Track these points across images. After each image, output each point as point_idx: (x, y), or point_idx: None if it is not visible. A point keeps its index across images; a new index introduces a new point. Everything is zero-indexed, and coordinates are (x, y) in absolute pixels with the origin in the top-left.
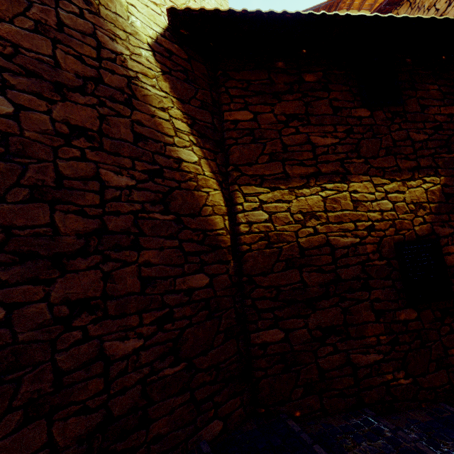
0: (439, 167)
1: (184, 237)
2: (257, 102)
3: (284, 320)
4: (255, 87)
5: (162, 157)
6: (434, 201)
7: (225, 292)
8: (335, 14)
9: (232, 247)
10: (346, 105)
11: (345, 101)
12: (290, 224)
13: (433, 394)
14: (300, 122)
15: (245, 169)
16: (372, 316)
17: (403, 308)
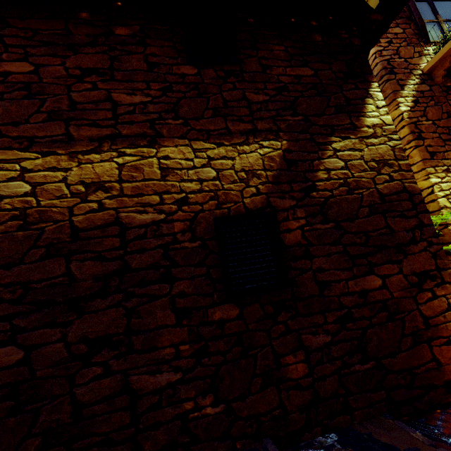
0: (281, 131)
1: None
2: (44, 53)
3: (28, 331)
4: (43, 37)
5: None
6: (273, 168)
7: None
8: None
9: None
10: (167, 61)
11: (165, 57)
12: (63, 198)
13: (256, 425)
14: (101, 77)
15: (7, 130)
16: (171, 318)
17: (219, 304)
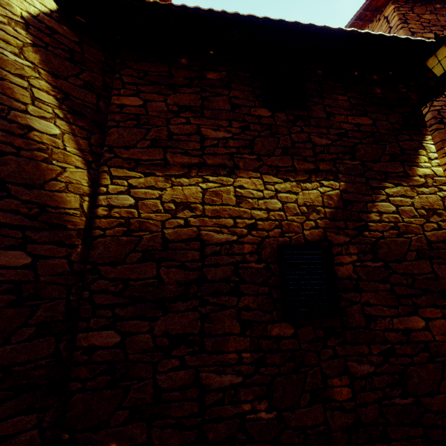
0: (340, 173)
1: (5, 207)
2: (151, 91)
3: (125, 320)
4: (151, 77)
5: (1, 119)
6: (330, 206)
7: (55, 279)
8: (224, 12)
9: (86, 231)
10: (246, 103)
11: (246, 100)
12: (158, 213)
13: (302, 436)
14: (193, 114)
15: (120, 152)
16: (236, 327)
17: (277, 322)
